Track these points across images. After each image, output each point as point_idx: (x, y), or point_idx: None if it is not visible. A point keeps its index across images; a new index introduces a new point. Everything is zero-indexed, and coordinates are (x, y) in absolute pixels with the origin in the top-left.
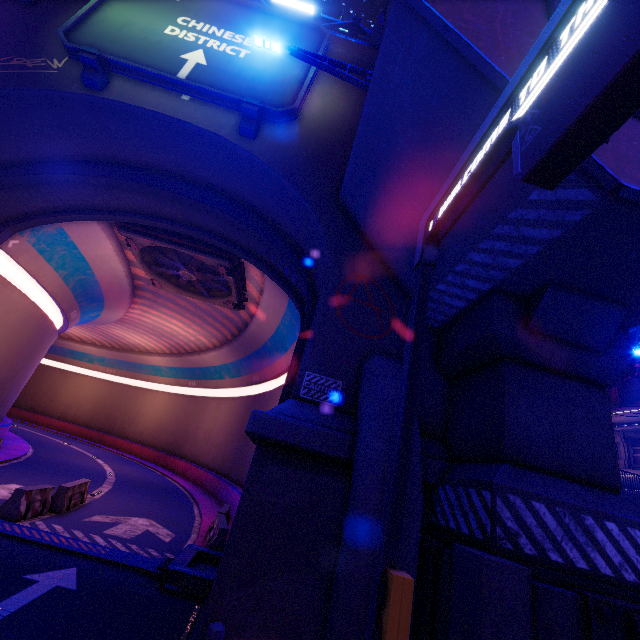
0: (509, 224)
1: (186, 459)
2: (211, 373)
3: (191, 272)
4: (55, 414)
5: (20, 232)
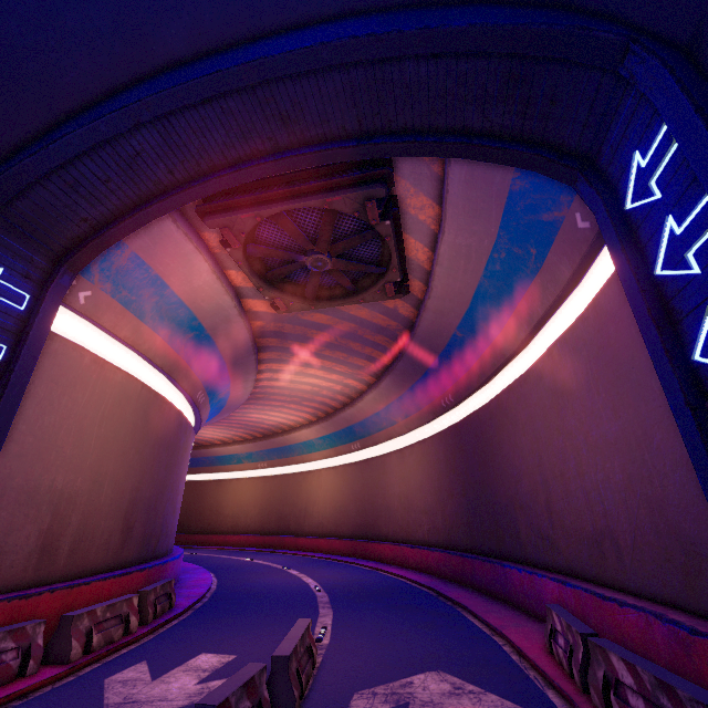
0: None
1: (389, 541)
2: (375, 424)
3: (322, 253)
4: (226, 529)
5: (87, 277)
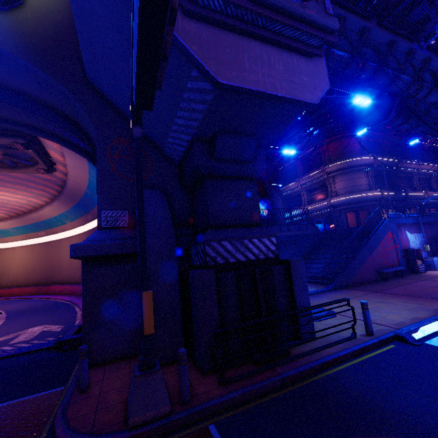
0: (185, 101)
1: (60, 284)
2: (54, 222)
3: None
4: None
5: None
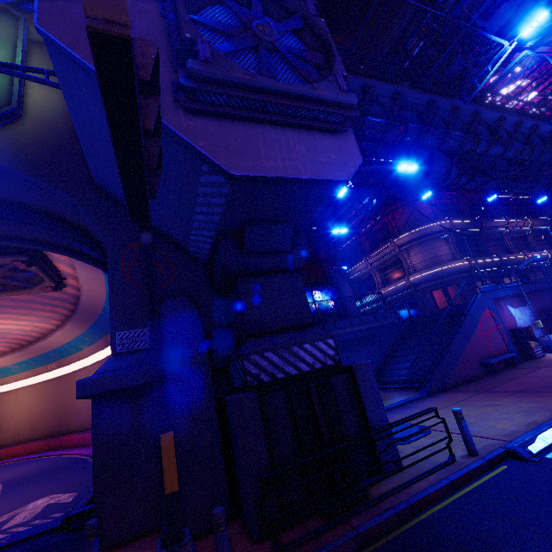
0: (201, 196)
1: (77, 432)
2: (67, 350)
3: None
4: None
5: None
